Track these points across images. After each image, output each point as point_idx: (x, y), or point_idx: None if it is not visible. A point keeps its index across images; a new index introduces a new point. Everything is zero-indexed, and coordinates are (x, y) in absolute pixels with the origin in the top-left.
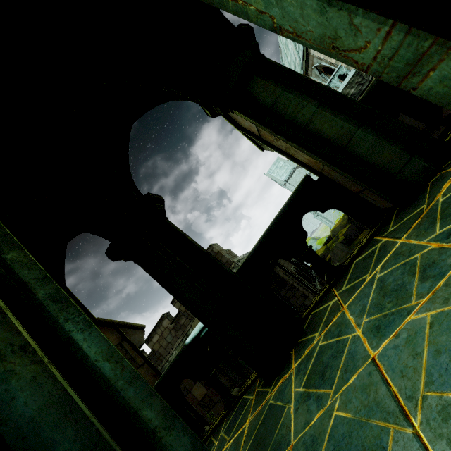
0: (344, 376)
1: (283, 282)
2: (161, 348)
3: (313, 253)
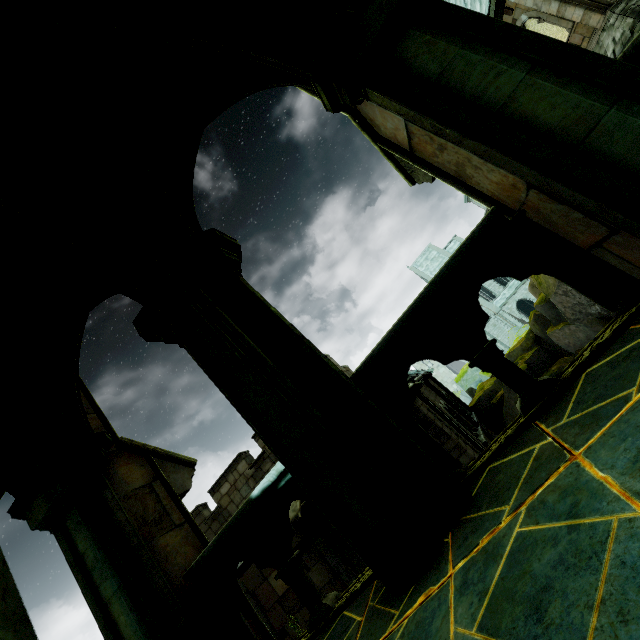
0: (623, 633)
1: (427, 424)
2: (232, 504)
3: (497, 353)
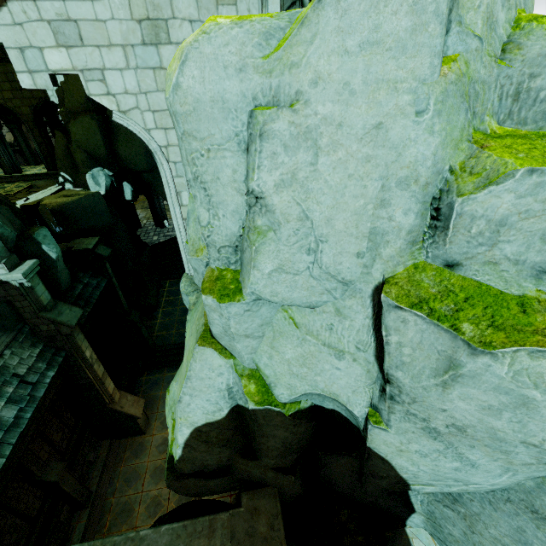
0: None
1: None
2: None
3: None
